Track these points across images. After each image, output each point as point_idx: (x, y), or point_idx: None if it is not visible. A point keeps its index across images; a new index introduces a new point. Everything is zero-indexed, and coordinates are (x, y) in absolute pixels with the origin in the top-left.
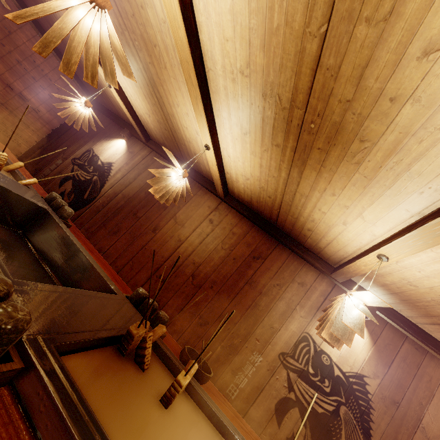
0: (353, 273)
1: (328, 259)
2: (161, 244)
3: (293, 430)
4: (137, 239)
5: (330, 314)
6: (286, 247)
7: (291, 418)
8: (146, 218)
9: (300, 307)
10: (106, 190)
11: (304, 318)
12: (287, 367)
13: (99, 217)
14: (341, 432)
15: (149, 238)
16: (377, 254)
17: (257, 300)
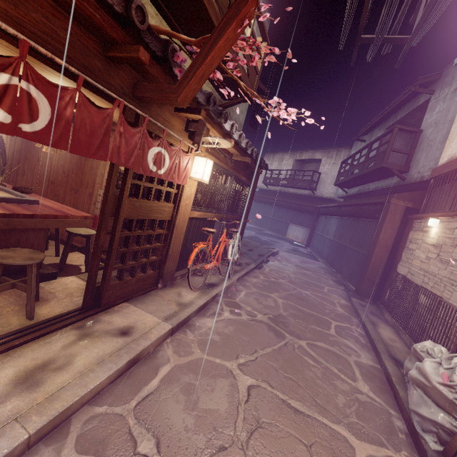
0: None
1: None
2: (45, 166)
3: None
4: (34, 171)
5: None
6: None
7: None
8: (32, 156)
9: None
10: (8, 154)
11: None
12: None
13: (13, 171)
14: None
15: (38, 166)
16: None
17: (92, 165)
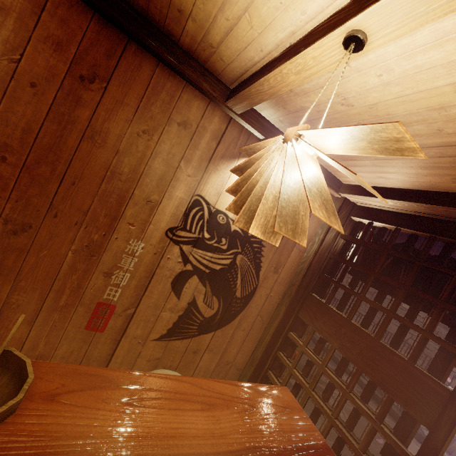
0: (266, 93)
1: (222, 73)
2: None
3: (193, 294)
4: None
5: (258, 183)
6: (145, 49)
7: (190, 286)
8: None
9: (186, 163)
10: None
11: (193, 177)
12: (179, 242)
13: None
14: (237, 275)
15: None
16: (345, 34)
17: (114, 166)
